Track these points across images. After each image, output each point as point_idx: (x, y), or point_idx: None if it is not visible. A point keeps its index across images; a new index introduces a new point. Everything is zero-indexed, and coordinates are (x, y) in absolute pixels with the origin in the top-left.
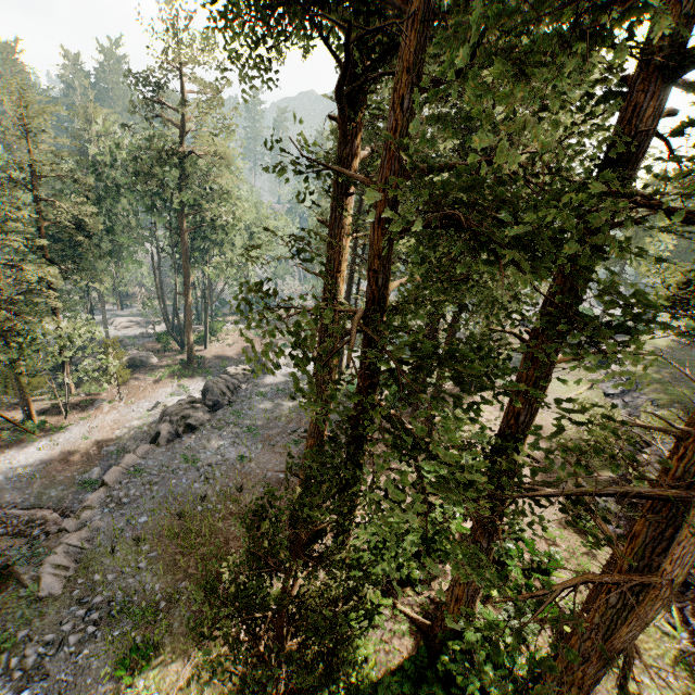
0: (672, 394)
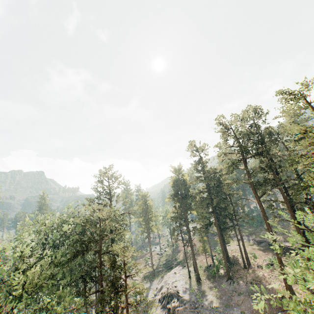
0: (247, 232)
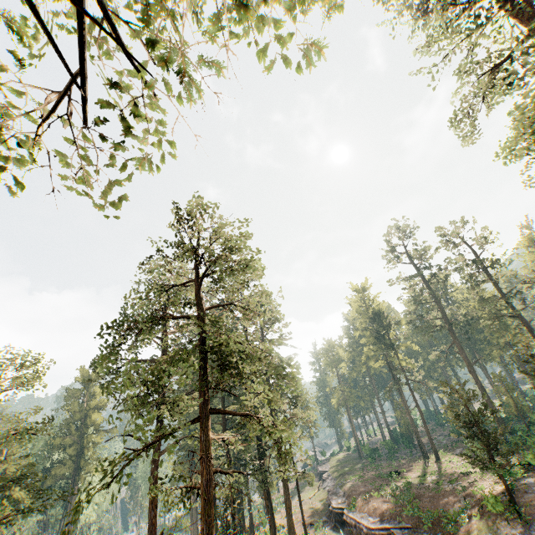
0: (340, 472)
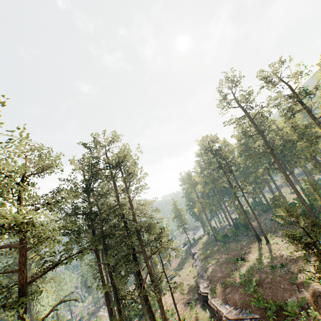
0: (204, 255)
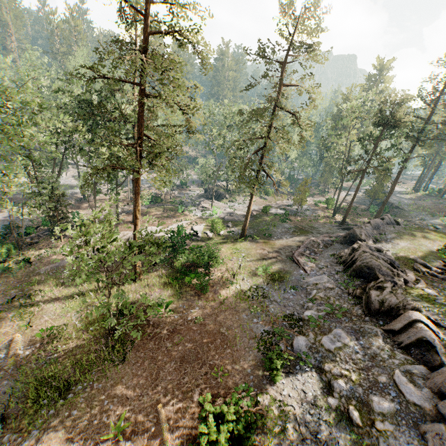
0: None
